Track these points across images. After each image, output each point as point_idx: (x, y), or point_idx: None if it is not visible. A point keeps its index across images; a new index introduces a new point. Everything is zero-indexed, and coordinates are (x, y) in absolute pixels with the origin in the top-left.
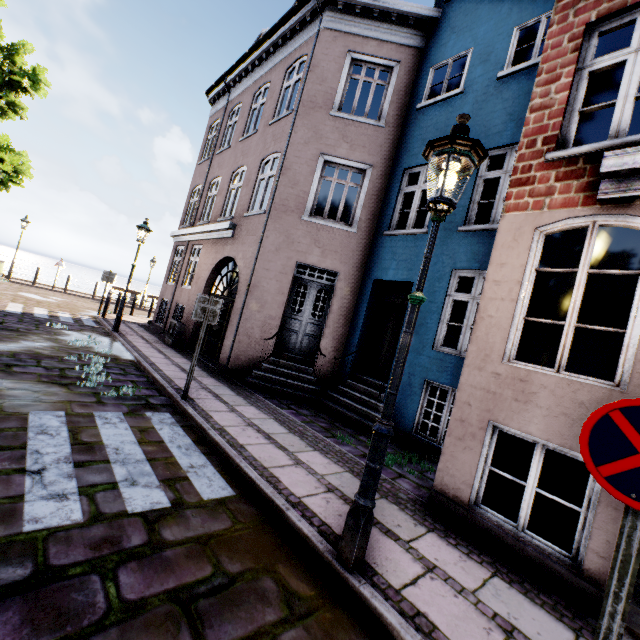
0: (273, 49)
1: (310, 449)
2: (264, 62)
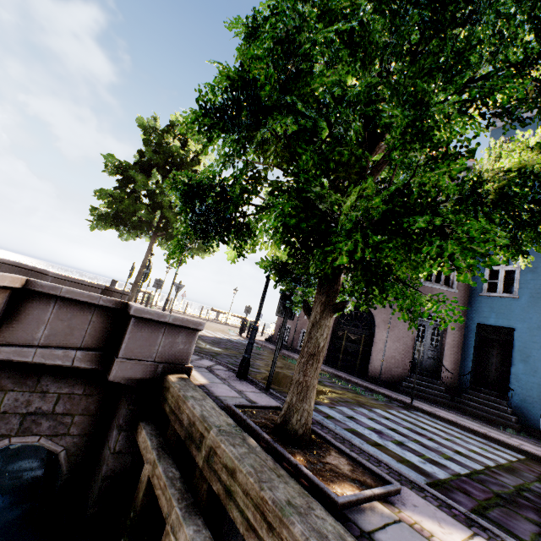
0: None
1: (509, 436)
2: None
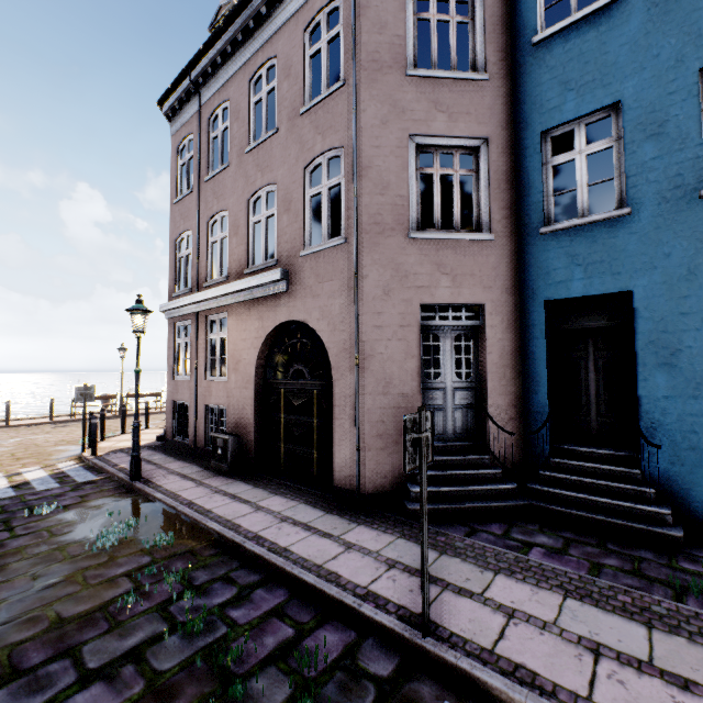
0: (266, 9)
1: None
2: (252, 34)
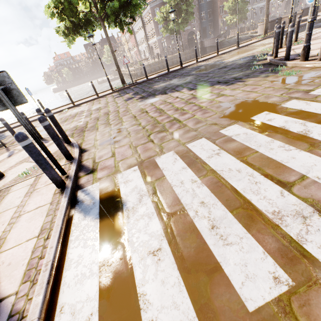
0: None
1: None
2: None
